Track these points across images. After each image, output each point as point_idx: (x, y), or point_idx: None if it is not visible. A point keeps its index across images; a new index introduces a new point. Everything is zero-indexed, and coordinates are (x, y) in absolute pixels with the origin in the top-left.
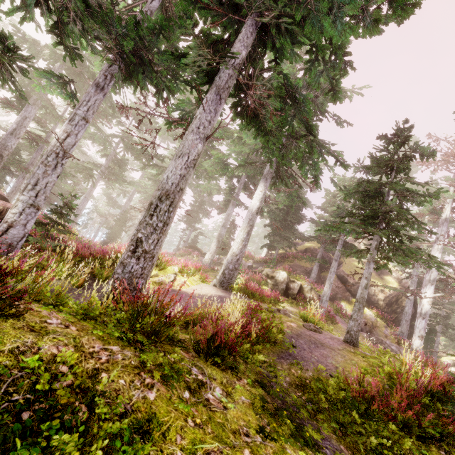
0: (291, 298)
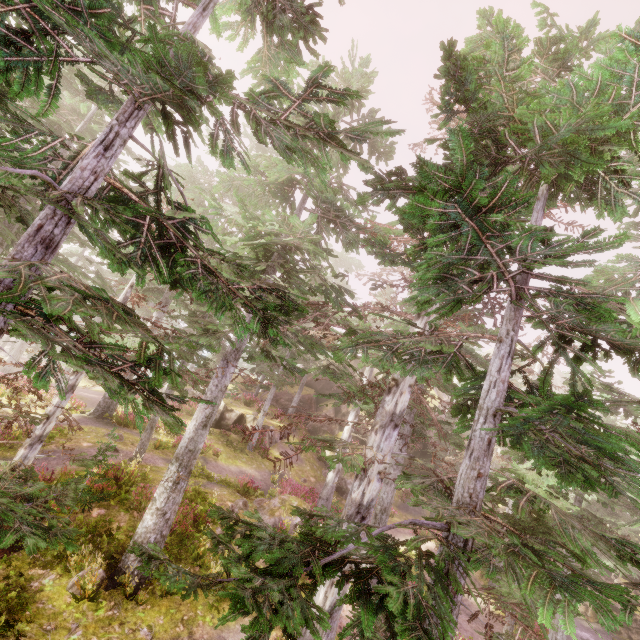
0: (225, 429)
